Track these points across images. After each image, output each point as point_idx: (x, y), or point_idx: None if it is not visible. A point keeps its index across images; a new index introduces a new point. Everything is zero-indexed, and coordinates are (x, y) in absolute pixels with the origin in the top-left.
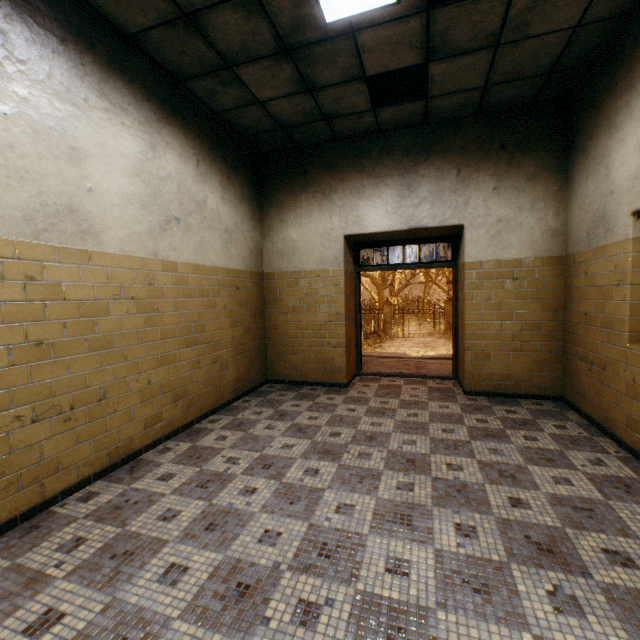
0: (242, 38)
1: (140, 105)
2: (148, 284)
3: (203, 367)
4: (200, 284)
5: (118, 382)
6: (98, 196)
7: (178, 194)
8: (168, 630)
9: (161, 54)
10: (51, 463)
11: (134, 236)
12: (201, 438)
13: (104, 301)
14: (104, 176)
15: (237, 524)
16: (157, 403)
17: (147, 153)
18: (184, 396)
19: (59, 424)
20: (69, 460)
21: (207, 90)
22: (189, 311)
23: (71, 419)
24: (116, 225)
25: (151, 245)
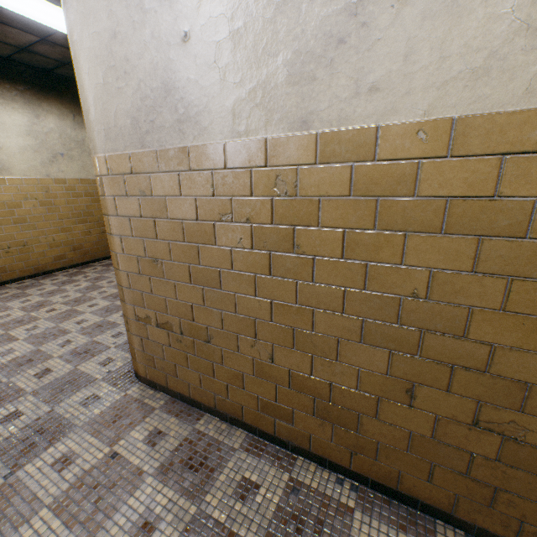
0: (59, 54)
1: (24, 94)
2: (46, 192)
3: (94, 235)
4: (86, 190)
5: (34, 239)
6: (5, 150)
7: (61, 140)
8: (12, 310)
9: (28, 63)
10: (3, 268)
11: (32, 168)
12: (86, 268)
13: (19, 201)
14: (7, 139)
15: (60, 293)
16: (61, 250)
17: (33, 121)
18: (81, 249)
19: (4, 253)
20: (12, 268)
21: (67, 73)
22: (79, 205)
23: (10, 252)
24: (19, 163)
25: (45, 171)
